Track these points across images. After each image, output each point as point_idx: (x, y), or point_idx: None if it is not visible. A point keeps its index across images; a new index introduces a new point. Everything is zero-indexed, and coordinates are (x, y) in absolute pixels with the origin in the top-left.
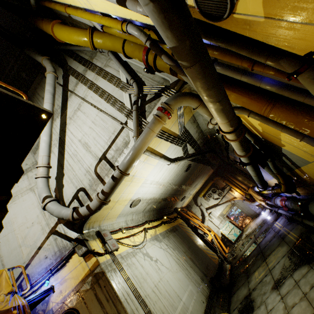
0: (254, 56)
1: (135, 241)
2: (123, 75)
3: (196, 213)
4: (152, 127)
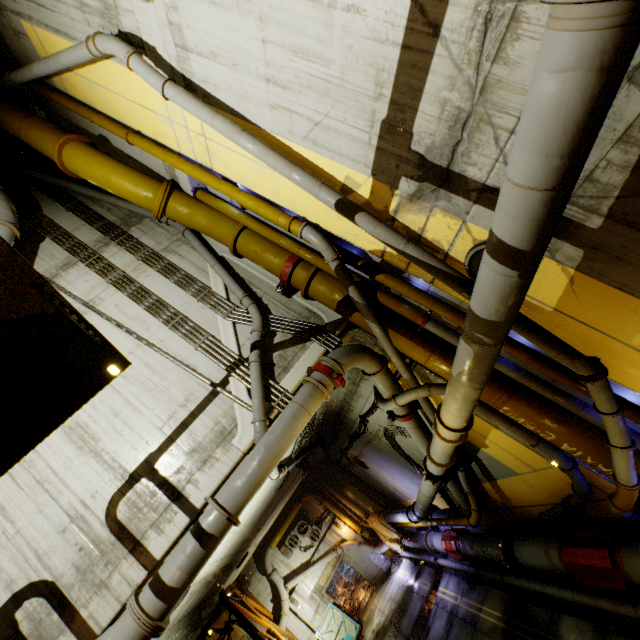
0: (544, 346)
1: None
2: (219, 282)
3: (261, 597)
4: (308, 404)
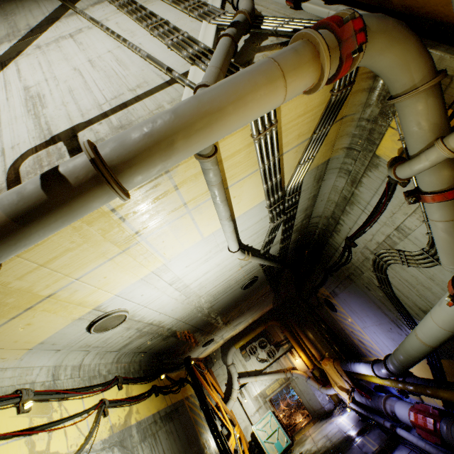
0: None
1: (48, 450)
2: None
3: (219, 378)
4: (285, 59)
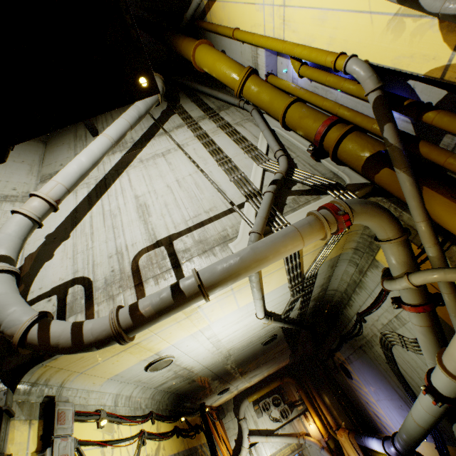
0: None
1: None
2: (264, 144)
3: (229, 432)
4: (304, 230)
